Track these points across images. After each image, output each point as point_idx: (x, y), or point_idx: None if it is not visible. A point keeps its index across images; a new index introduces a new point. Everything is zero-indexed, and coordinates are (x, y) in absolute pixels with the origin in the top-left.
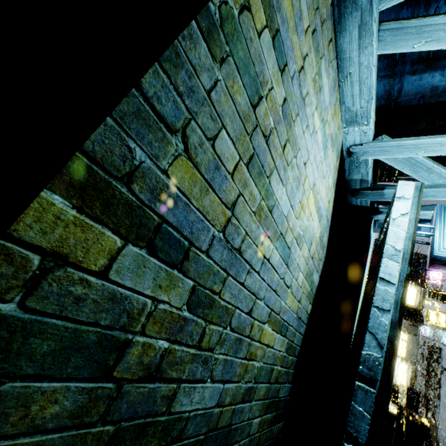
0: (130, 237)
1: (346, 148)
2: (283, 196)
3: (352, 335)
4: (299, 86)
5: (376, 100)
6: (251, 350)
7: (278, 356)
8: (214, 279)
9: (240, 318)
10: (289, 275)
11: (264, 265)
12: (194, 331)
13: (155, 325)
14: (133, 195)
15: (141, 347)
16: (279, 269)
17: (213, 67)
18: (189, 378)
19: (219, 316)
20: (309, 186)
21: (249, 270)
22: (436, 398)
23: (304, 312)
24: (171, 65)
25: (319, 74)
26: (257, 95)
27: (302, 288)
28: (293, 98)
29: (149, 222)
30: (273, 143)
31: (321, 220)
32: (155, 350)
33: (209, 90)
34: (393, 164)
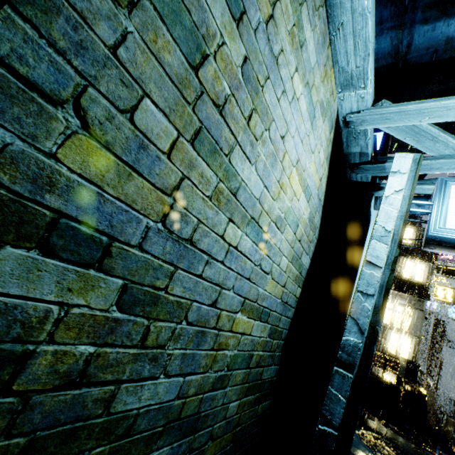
0: (7, 238)
1: (343, 116)
2: (253, 176)
3: (346, 316)
4: (267, 40)
5: (382, 57)
6: (220, 341)
7: (258, 342)
8: (156, 275)
9: (201, 311)
10: (268, 261)
11: (230, 254)
12: (132, 331)
13: (70, 331)
14: (0, 187)
15: (52, 356)
16: (253, 256)
17: (117, 13)
18: (133, 378)
19: (168, 312)
20: (290, 163)
21: (209, 260)
22: (438, 367)
23: (292, 296)
24: (36, 10)
25: (299, 25)
26: (199, 53)
27: (287, 272)
28: (259, 57)
29: (36, 218)
30: (231, 114)
31: (310, 200)
32: (74, 356)
33: (114, 46)
34: (394, 133)
